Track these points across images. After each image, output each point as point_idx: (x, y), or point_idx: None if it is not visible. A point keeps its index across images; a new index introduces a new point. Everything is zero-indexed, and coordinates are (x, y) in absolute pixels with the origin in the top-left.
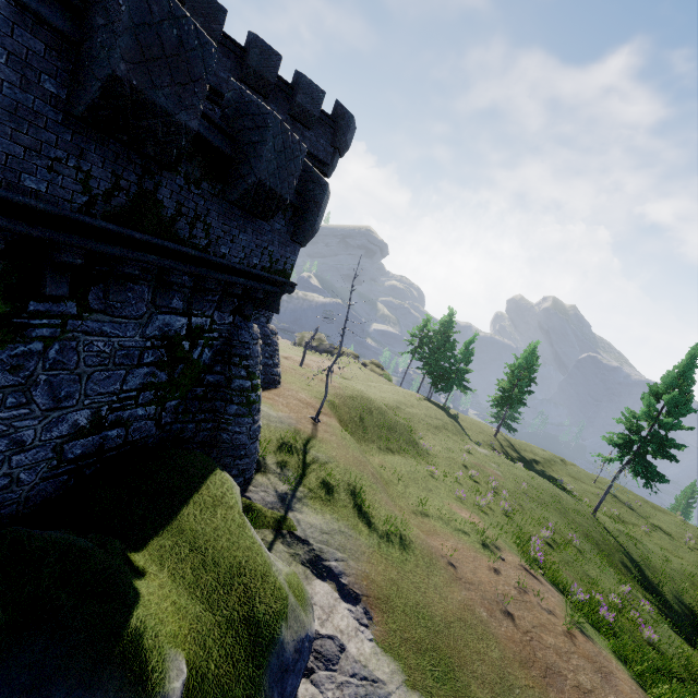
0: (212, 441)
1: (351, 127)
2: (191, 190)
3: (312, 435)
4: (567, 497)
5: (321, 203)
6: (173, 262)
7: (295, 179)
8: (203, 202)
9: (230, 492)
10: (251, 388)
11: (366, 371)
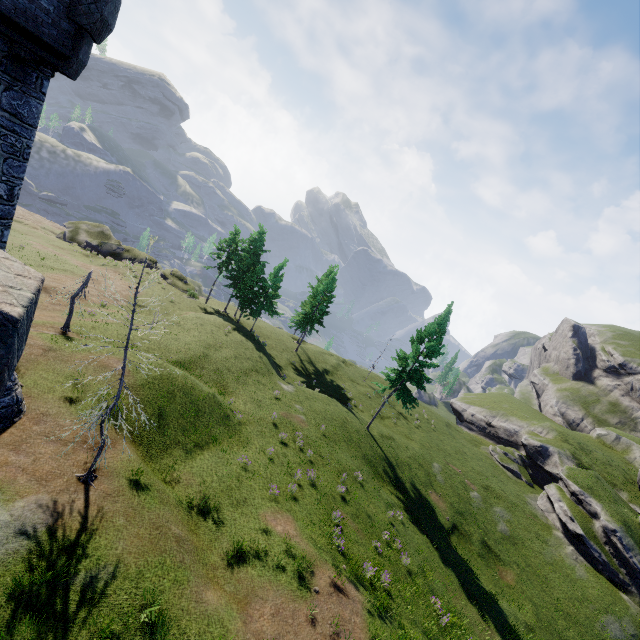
0: None
1: None
2: None
3: (81, 527)
4: (351, 418)
5: None
6: None
7: None
8: None
9: None
10: None
11: (167, 286)
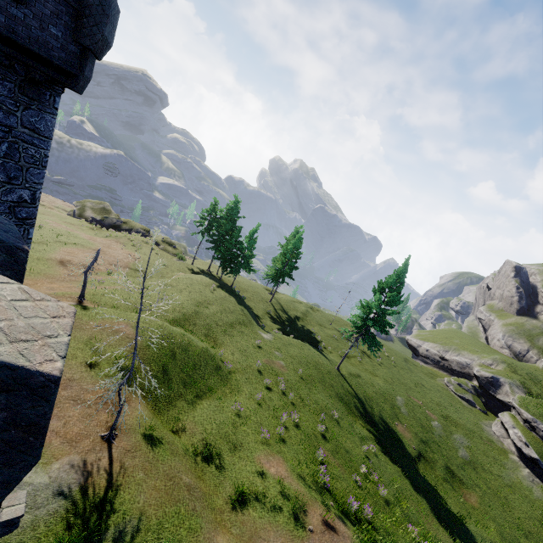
0: None
1: (110, 12)
2: None
3: (108, 484)
4: (323, 360)
5: (43, 423)
6: None
7: None
8: None
9: None
10: None
11: (160, 252)
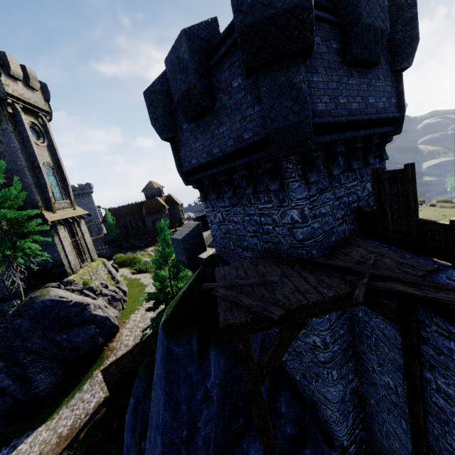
0: None
1: None
2: None
3: None
4: None
5: None
6: None
7: None
8: None
9: None
10: None
11: (437, 209)
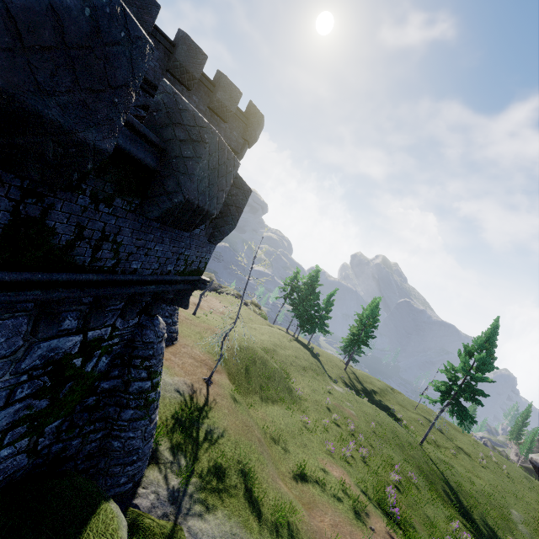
0: (100, 450)
1: (261, 124)
2: (98, 208)
3: (205, 402)
4: (402, 430)
5: (242, 208)
6: (66, 290)
7: (224, 193)
8: (114, 220)
9: (115, 538)
10: (151, 388)
11: (247, 310)
